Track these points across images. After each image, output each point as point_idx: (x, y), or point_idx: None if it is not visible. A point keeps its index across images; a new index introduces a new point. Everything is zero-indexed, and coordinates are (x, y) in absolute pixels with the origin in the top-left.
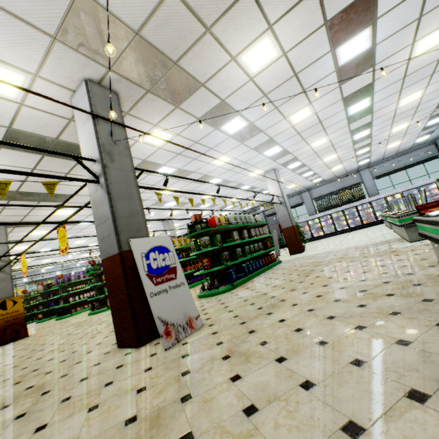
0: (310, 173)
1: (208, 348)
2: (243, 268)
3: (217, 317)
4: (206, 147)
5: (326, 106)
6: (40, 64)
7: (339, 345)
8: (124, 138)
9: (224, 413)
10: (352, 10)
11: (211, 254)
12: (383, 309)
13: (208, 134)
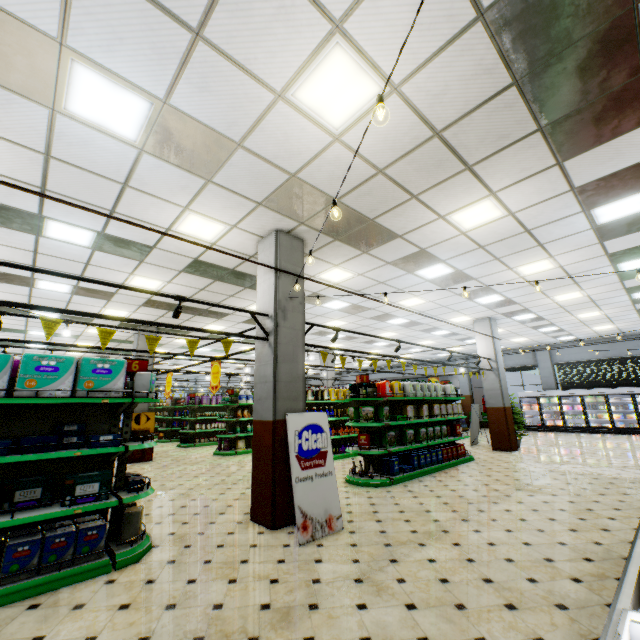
0: (552, 328)
1: (343, 561)
2: (411, 458)
3: (361, 523)
4: (393, 288)
5: (579, 260)
6: (240, 220)
7: (475, 616)
8: (301, 292)
9: (344, 634)
10: (615, 178)
11: (372, 430)
12: (552, 596)
13: (399, 277)
